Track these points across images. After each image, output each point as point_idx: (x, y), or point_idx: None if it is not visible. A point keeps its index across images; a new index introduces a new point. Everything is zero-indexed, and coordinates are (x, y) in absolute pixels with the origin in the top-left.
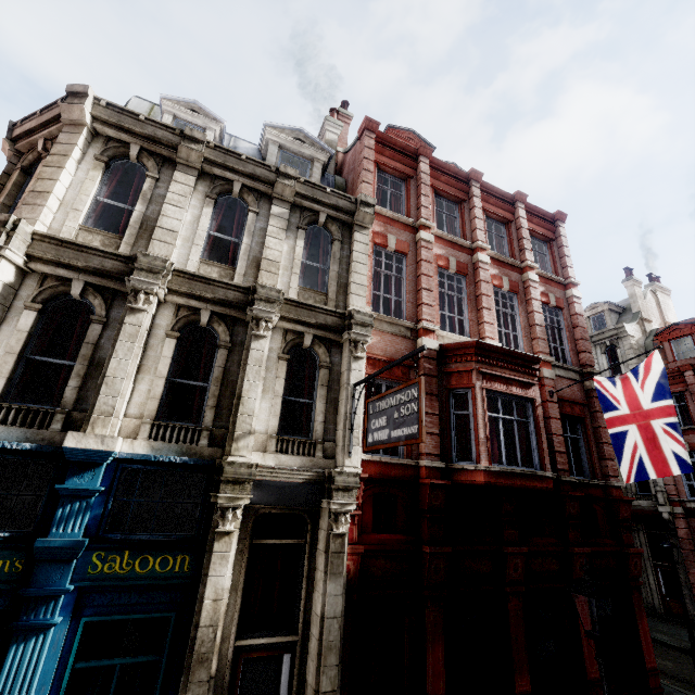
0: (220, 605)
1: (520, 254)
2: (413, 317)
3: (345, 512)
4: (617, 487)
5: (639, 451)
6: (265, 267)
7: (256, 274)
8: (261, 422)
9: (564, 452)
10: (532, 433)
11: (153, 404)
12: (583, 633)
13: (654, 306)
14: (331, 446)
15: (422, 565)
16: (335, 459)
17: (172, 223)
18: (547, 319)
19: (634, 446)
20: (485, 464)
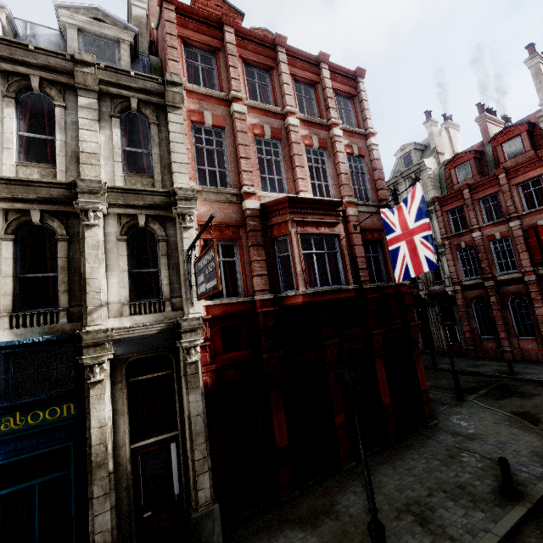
0: (106, 429)
1: (327, 113)
2: (236, 184)
3: (194, 346)
4: (404, 284)
5: (407, 259)
6: (85, 160)
7: (79, 168)
8: (113, 295)
9: (366, 268)
10: (339, 260)
11: (7, 300)
12: (380, 381)
13: (447, 141)
14: (179, 301)
15: (264, 366)
16: (182, 310)
17: None
18: (353, 167)
19: (405, 257)
20: (303, 289)
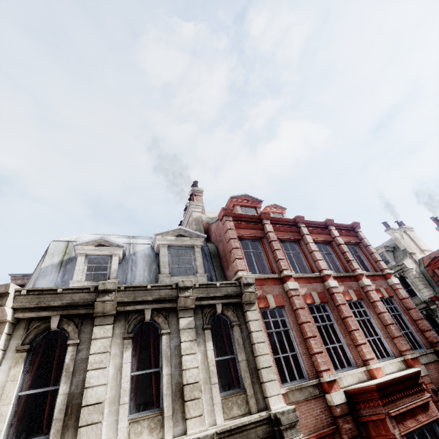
0: None
1: (349, 264)
2: (312, 369)
3: None
4: None
5: None
6: (189, 395)
7: (182, 405)
8: None
9: None
10: None
11: None
12: None
13: (410, 241)
14: None
15: None
16: None
17: (96, 392)
18: (389, 310)
19: None
20: None
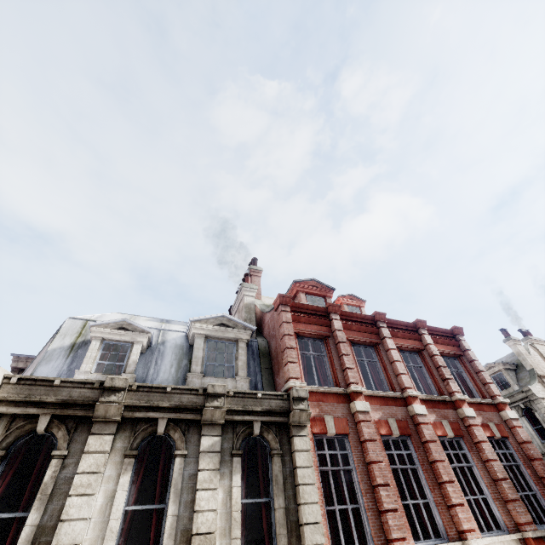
0: None
1: (444, 384)
2: (380, 535)
3: None
4: None
5: None
6: None
7: None
8: None
9: None
10: None
11: None
12: None
13: (540, 359)
14: None
15: None
16: None
17: (74, 529)
18: (501, 457)
19: None
20: None
